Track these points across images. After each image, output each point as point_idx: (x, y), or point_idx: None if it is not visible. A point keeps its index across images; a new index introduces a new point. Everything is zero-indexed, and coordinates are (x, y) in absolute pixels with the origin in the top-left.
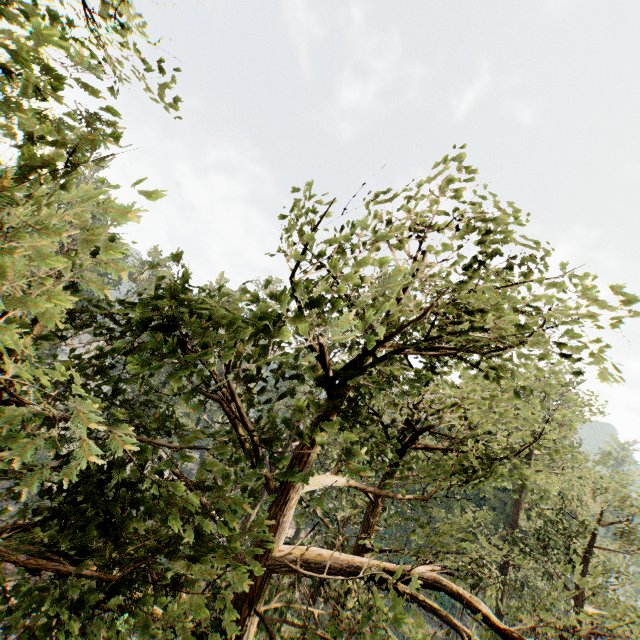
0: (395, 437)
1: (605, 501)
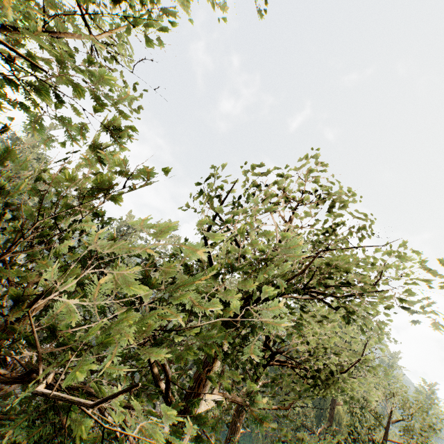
0: (267, 359)
1: (394, 403)
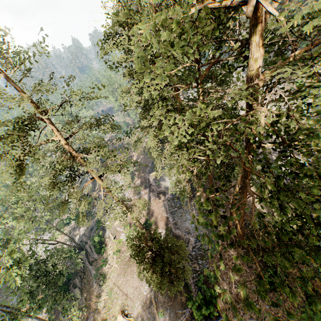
0: None
1: None
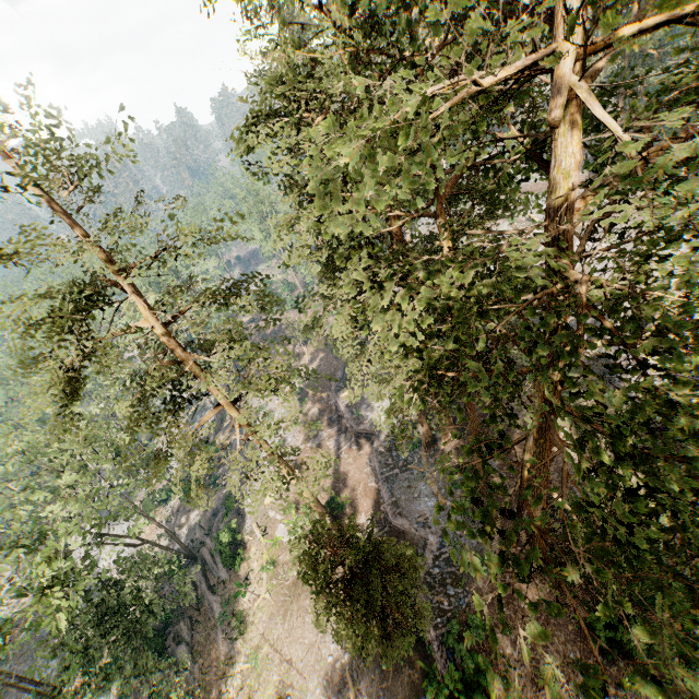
0: None
1: None
